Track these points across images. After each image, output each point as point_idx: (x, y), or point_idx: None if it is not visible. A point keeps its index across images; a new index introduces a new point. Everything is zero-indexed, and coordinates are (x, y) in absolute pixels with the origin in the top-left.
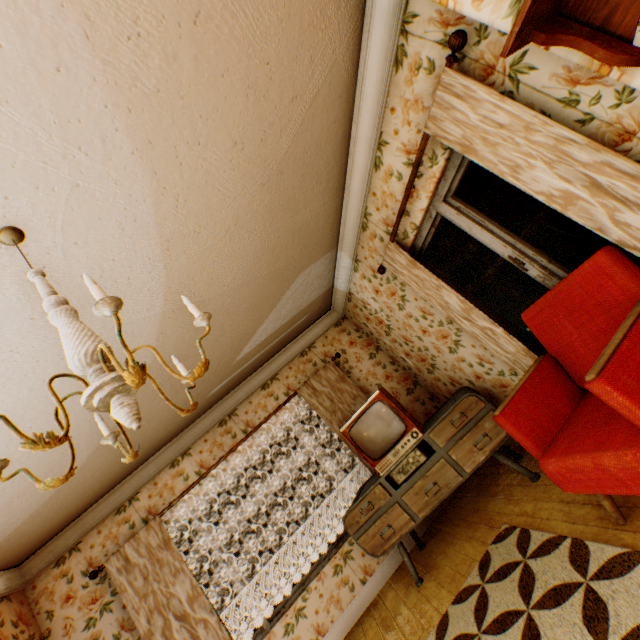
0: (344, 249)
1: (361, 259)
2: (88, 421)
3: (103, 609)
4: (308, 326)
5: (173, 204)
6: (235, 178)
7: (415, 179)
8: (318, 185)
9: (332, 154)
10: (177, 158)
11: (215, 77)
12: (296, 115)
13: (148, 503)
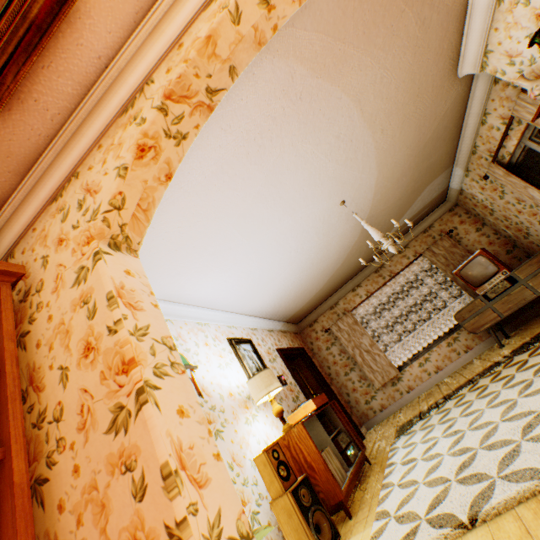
0: (457, 166)
1: (470, 170)
2: (332, 265)
3: (331, 344)
4: (428, 214)
5: (381, 178)
6: (404, 159)
7: (507, 131)
8: (443, 142)
9: (452, 126)
10: (386, 163)
11: (405, 133)
12: (435, 124)
13: (343, 306)
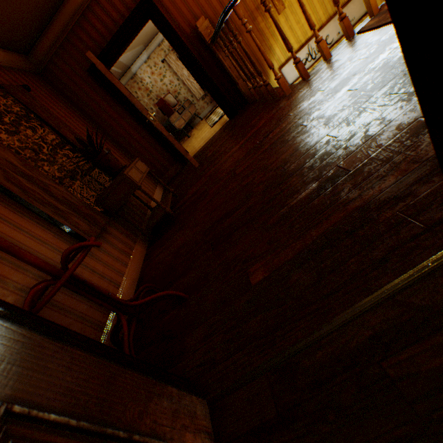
0: (147, 51)
1: (152, 58)
2: None
3: None
4: None
5: None
6: None
7: None
8: None
9: None
10: None
11: None
12: None
13: None
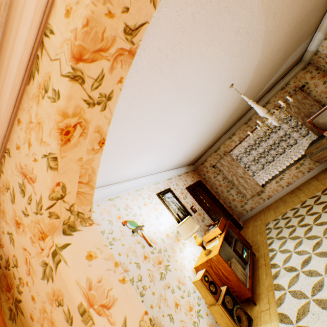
0: (320, 31)
1: None
2: (218, 127)
3: (217, 174)
4: (285, 74)
5: (262, 58)
6: (283, 37)
7: None
8: (316, 12)
9: None
10: (269, 44)
11: (291, 11)
12: None
13: (223, 150)
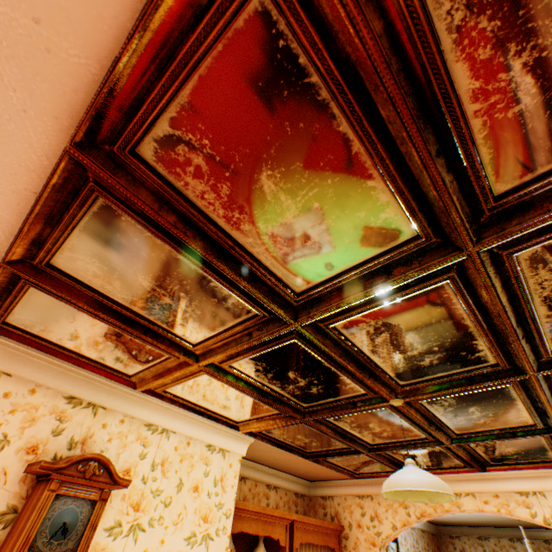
0: None
1: None
2: (491, 517)
3: None
4: None
5: None
6: None
7: None
8: None
9: None
10: None
11: None
12: None
13: (492, 546)
